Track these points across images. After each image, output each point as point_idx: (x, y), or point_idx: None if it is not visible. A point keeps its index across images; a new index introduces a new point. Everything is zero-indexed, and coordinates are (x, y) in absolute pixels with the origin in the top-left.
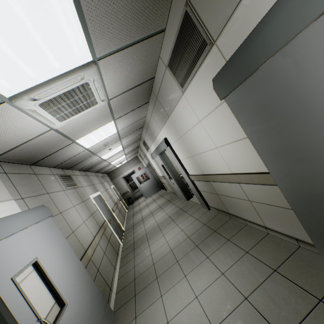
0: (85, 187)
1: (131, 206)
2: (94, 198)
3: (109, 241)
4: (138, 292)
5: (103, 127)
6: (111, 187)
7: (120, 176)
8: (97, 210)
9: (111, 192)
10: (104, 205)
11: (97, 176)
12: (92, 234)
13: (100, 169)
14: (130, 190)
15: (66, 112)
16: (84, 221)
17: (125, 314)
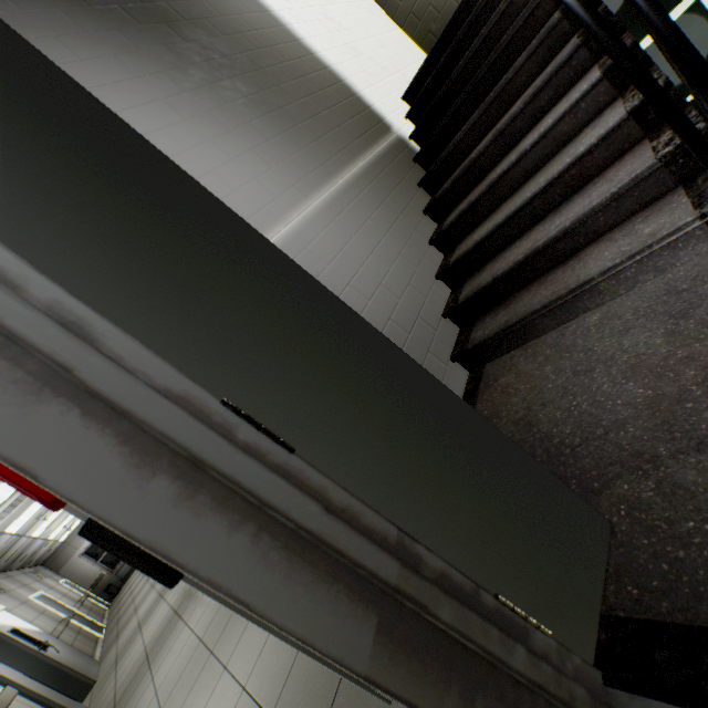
0: (16, 589)
1: (116, 597)
2: (37, 598)
3: (79, 632)
4: (121, 632)
5: (35, 503)
6: (60, 583)
7: (76, 555)
8: (48, 609)
9: (64, 589)
10: (56, 604)
11: (27, 573)
12: (53, 625)
13: (30, 557)
14: (106, 571)
15: (7, 514)
16: (37, 617)
17: (110, 650)
